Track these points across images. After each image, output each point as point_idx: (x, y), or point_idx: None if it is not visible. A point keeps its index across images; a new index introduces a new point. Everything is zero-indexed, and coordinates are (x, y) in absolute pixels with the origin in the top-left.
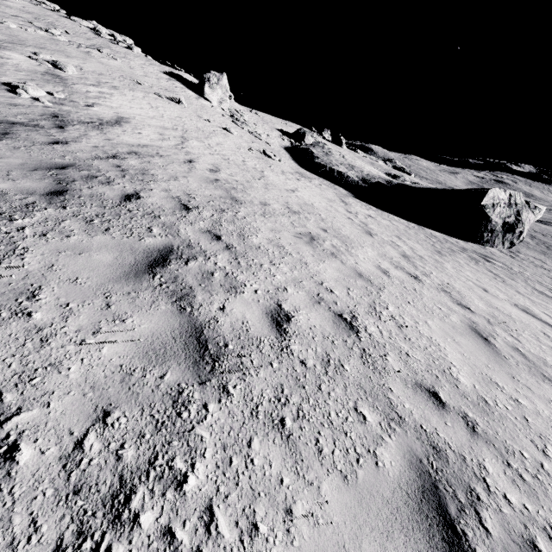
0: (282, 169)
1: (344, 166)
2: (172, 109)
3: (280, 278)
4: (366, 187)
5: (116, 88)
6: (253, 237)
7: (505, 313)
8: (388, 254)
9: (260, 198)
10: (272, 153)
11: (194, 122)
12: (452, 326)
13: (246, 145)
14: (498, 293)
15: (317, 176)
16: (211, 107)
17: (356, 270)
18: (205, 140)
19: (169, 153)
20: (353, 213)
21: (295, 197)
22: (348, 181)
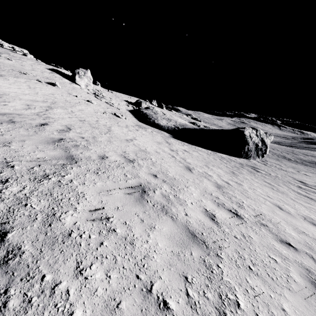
0: (126, 124)
1: (165, 120)
2: (48, 89)
3: (81, 315)
4: (179, 131)
5: (2, 75)
6: (67, 214)
7: (311, 236)
8: (207, 189)
9: (99, 152)
10: (120, 114)
11: (64, 96)
12: (304, 297)
13: (102, 110)
14: (287, 207)
15: (150, 126)
16: (80, 88)
17: (188, 227)
18: (70, 108)
19: (25, 119)
20: (174, 151)
21: (132, 145)
22: (168, 128)
